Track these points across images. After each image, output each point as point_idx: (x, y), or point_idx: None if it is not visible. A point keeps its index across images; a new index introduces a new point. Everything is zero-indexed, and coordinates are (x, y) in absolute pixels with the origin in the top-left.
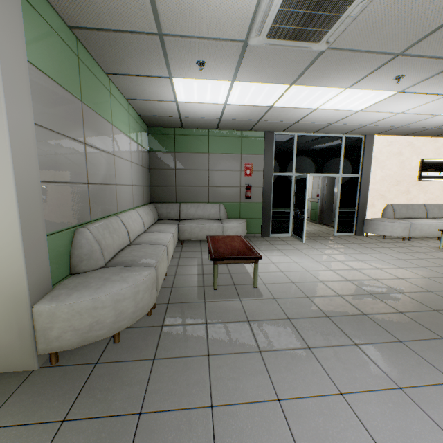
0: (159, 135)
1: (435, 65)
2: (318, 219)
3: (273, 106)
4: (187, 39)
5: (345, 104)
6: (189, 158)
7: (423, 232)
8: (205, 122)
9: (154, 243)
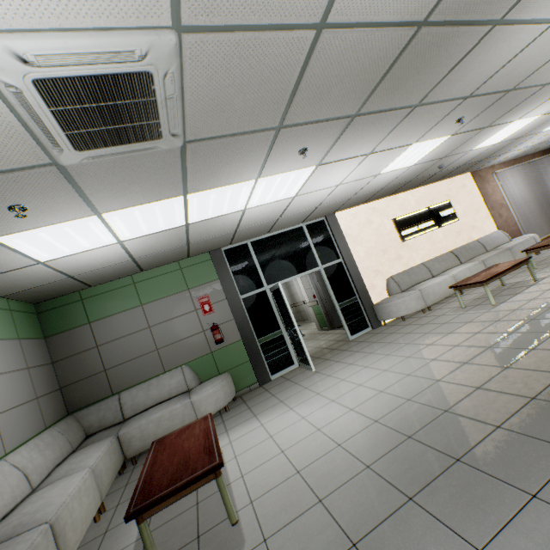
0: (57, 308)
1: (329, 128)
2: (328, 323)
3: (189, 224)
4: None
5: (273, 194)
6: (114, 322)
7: (438, 295)
8: (117, 270)
9: (22, 530)
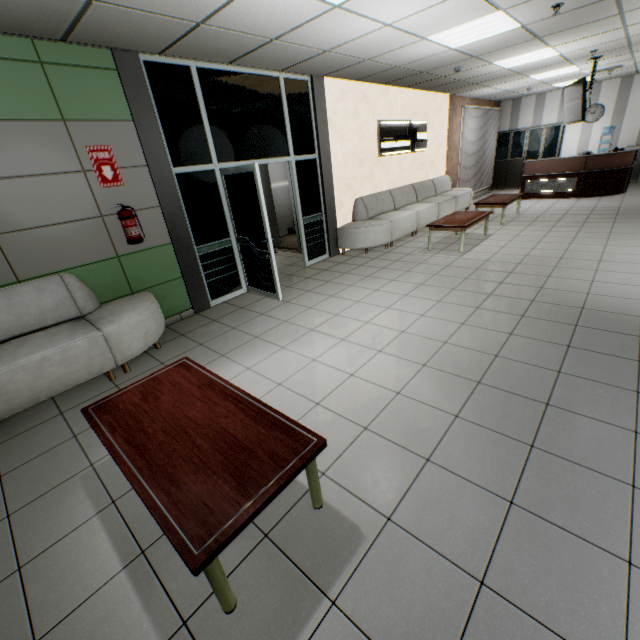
0: None
1: None
2: None
3: None
4: None
5: None
6: None
7: (402, 231)
8: None
9: None
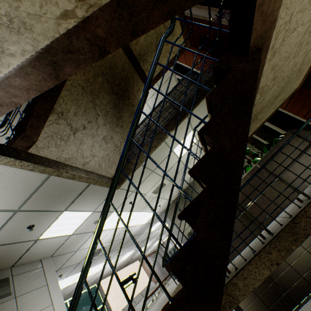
0: None
1: (116, 251)
2: None
3: (69, 285)
4: (65, 268)
5: (95, 270)
6: None
7: (140, 310)
8: None
9: None
